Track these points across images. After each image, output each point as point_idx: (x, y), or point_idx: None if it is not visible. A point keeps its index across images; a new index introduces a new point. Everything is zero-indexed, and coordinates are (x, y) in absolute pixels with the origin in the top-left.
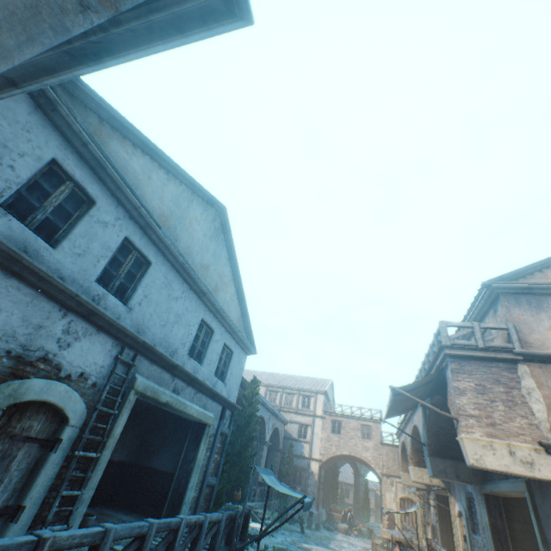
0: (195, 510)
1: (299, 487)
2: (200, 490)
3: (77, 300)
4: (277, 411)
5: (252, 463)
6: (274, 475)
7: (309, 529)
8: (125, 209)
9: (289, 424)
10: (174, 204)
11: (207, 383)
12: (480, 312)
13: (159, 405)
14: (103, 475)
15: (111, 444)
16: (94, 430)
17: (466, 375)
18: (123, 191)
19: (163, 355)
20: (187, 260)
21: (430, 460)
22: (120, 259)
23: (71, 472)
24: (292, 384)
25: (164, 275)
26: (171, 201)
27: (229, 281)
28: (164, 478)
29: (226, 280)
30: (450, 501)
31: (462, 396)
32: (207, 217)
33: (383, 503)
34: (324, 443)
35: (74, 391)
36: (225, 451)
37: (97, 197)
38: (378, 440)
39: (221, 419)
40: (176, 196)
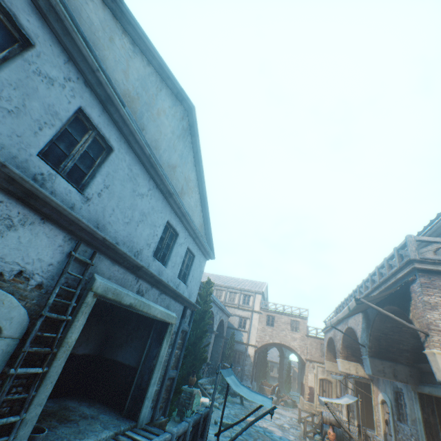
0: (157, 403)
1: (239, 367)
2: (161, 383)
3: (4, 172)
4: (224, 306)
5: (218, 369)
6: (234, 374)
7: (246, 401)
8: (78, 69)
9: (232, 317)
10: (140, 85)
11: (171, 285)
12: (439, 229)
13: (122, 306)
14: (67, 368)
15: (64, 353)
16: (40, 338)
17: (437, 290)
18: (74, 39)
19: (126, 255)
20: (154, 153)
21: (370, 360)
22: (74, 136)
23: (4, 396)
24: (235, 285)
25: (128, 167)
26: (137, 80)
27: (194, 186)
28: (127, 371)
29: (192, 185)
30: (373, 390)
31: (434, 311)
32: (175, 113)
33: (306, 381)
34: (259, 333)
35: (8, 294)
36: (185, 346)
37: (36, 37)
38: (304, 333)
39: (182, 318)
40: (143, 77)
